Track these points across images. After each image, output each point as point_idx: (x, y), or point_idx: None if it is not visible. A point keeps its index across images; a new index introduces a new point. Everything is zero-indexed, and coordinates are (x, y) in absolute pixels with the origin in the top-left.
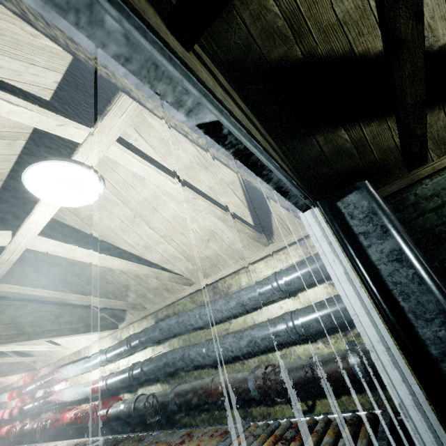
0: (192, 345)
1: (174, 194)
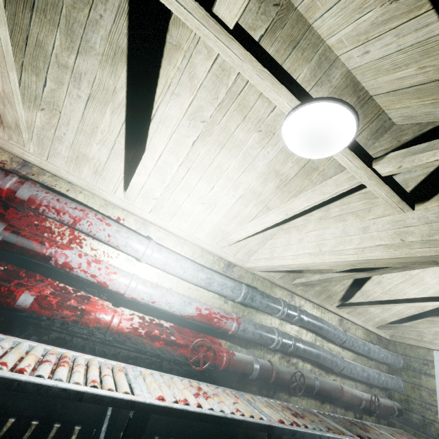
0: (335, 354)
1: None
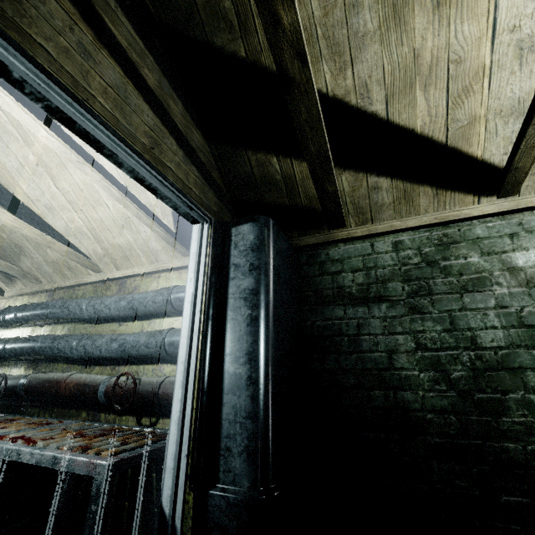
0: (68, 335)
1: (51, 146)
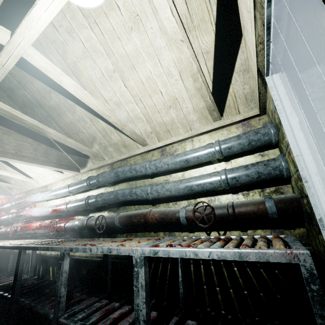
0: (139, 186)
1: (167, 28)
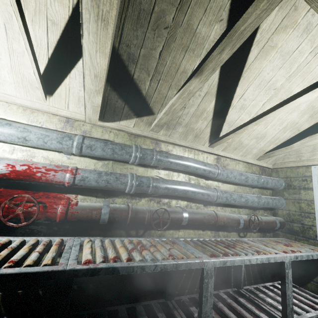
0: (208, 187)
1: None
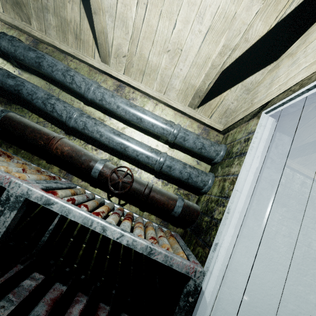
0: (64, 101)
1: None
